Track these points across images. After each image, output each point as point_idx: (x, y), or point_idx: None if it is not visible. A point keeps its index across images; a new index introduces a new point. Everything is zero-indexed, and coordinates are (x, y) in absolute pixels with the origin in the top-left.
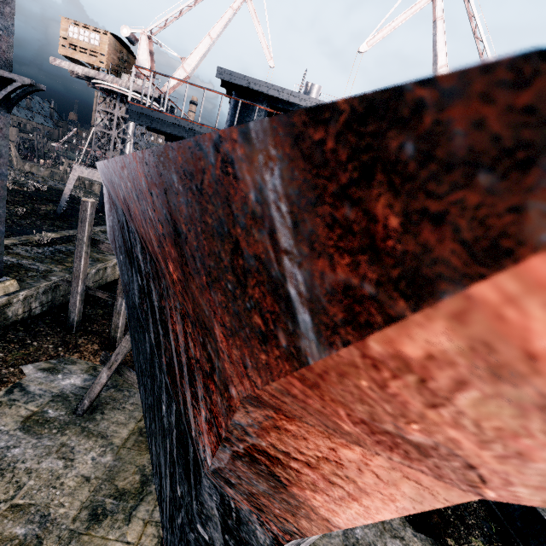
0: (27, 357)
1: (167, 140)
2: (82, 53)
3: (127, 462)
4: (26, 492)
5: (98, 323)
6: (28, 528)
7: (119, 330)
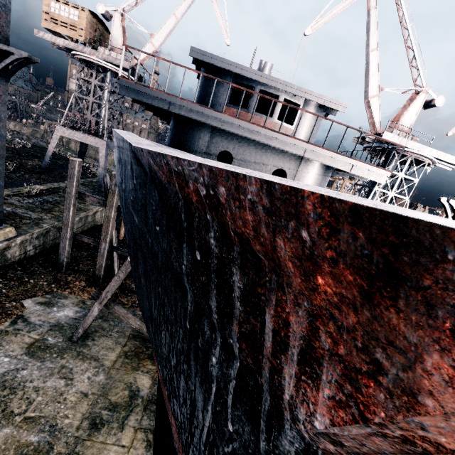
0: (26, 292)
1: (147, 109)
2: (63, 27)
3: (117, 380)
4: (36, 407)
5: (83, 263)
6: (40, 436)
7: (103, 270)
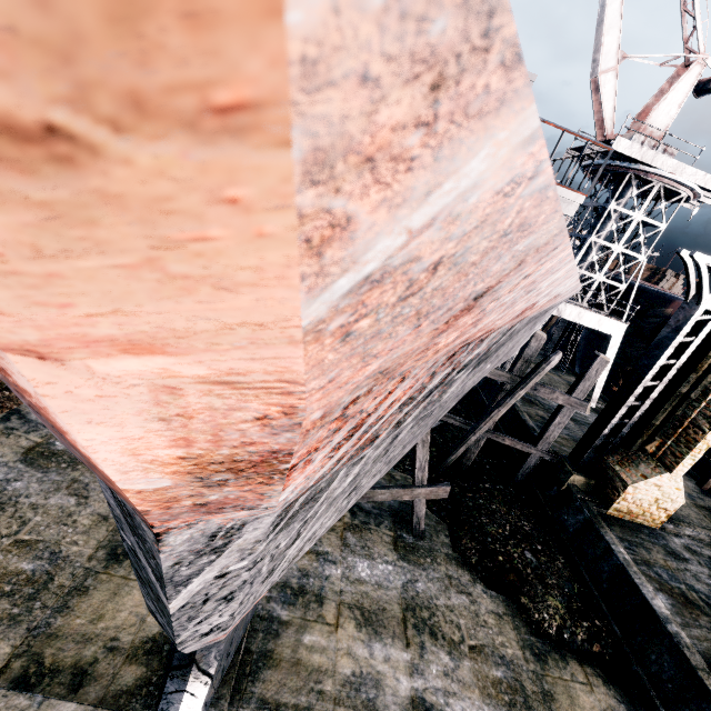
0: None
1: None
2: None
3: None
4: (33, 528)
5: None
6: (37, 564)
7: None
